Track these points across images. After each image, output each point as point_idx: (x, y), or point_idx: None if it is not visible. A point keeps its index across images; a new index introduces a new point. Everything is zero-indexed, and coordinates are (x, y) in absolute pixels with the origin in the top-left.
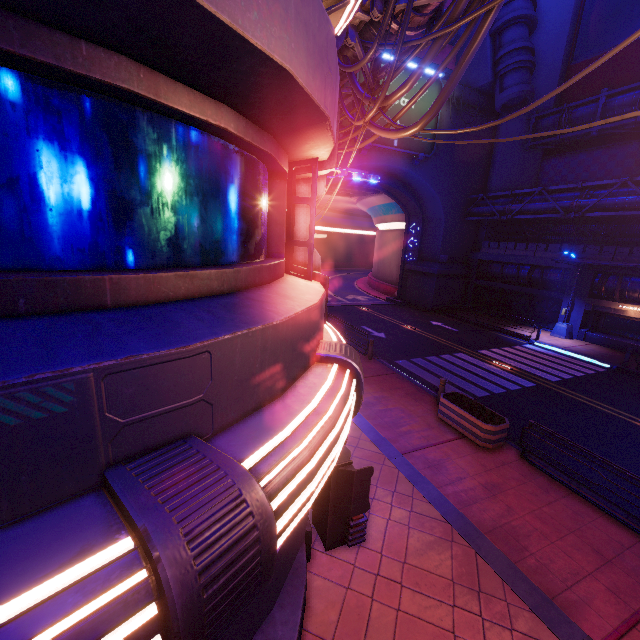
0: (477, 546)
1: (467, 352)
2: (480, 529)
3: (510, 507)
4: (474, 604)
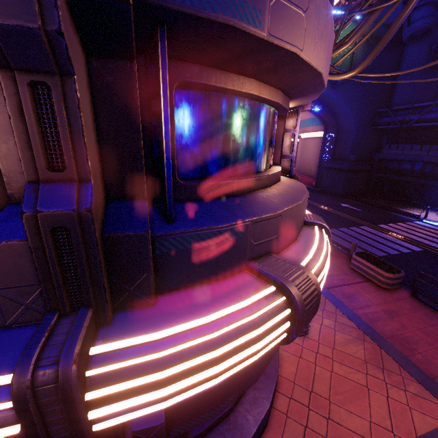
0: (381, 344)
1: (369, 226)
2: (383, 335)
3: (404, 325)
4: (380, 374)
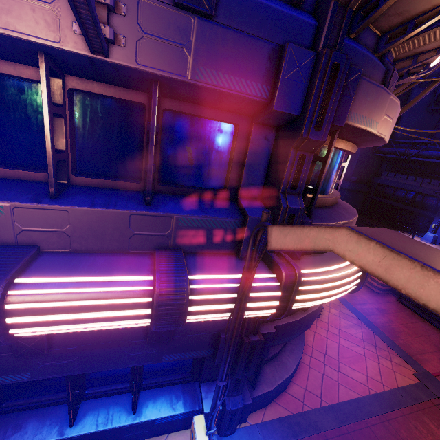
0: (374, 331)
1: None
2: (375, 325)
3: (391, 320)
4: (373, 349)
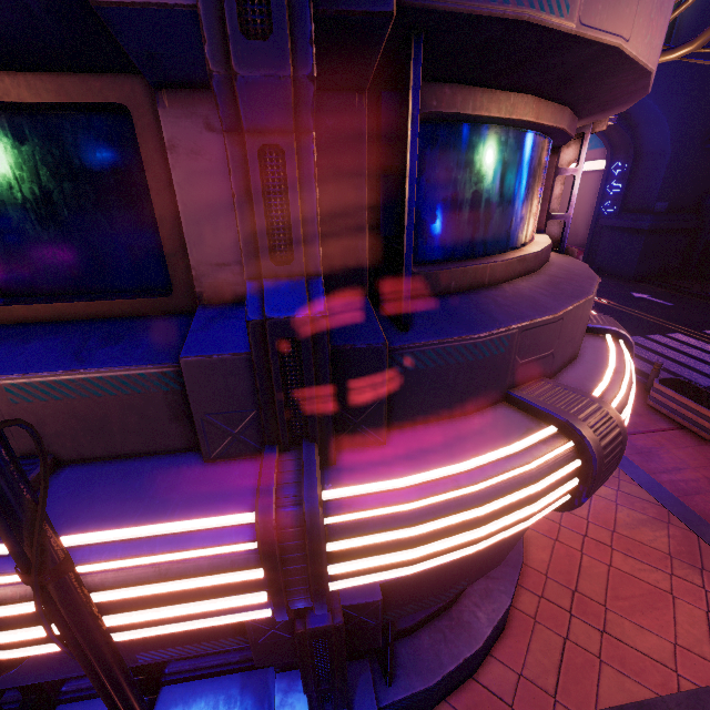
0: (700, 532)
1: (687, 332)
2: (704, 518)
3: None
4: (695, 578)
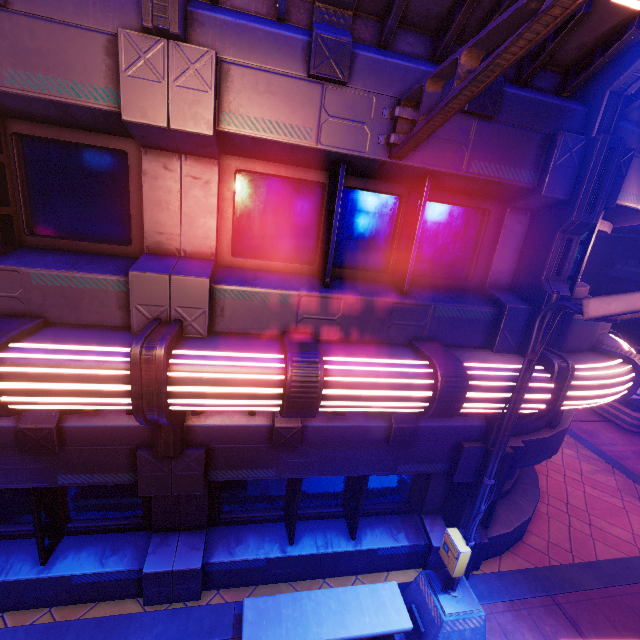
0: (634, 479)
1: None
2: (634, 472)
3: None
4: (637, 502)
